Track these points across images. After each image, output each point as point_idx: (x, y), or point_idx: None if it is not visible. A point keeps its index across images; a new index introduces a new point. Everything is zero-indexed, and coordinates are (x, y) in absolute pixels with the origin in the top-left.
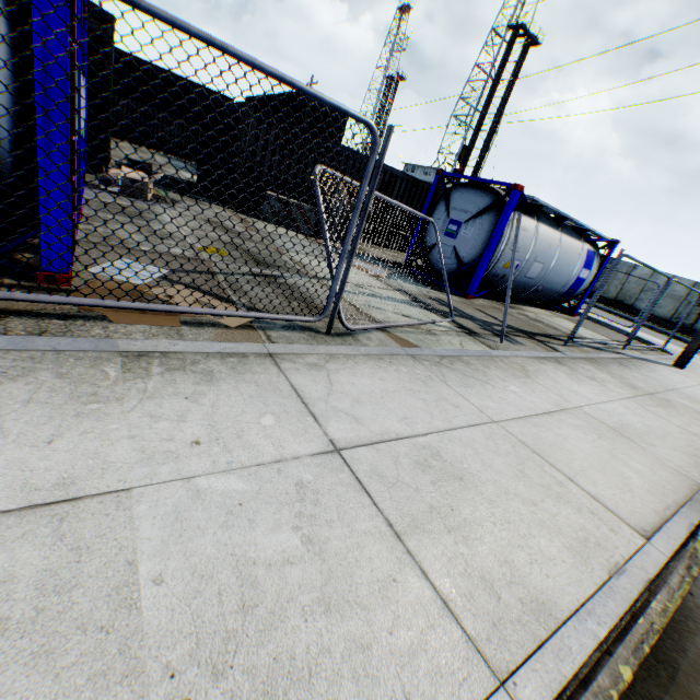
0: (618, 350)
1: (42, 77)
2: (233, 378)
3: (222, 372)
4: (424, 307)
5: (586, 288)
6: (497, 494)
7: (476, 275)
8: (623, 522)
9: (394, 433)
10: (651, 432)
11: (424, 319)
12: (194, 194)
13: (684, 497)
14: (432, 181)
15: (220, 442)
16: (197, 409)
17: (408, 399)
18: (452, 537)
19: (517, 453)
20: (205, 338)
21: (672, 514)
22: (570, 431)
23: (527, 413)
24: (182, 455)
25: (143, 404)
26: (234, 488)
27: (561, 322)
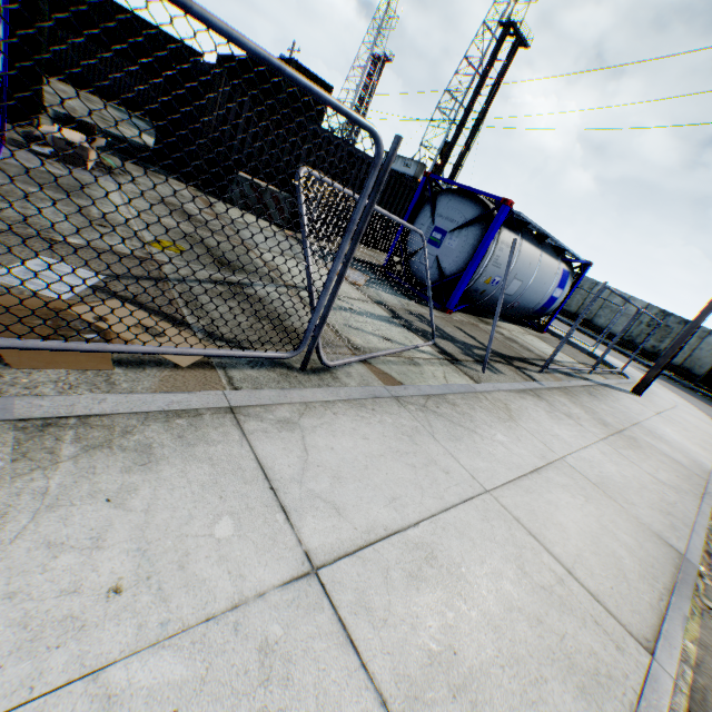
0: (585, 375)
1: None
2: (180, 456)
3: (165, 445)
4: (405, 326)
5: (558, 306)
6: (500, 613)
7: (457, 289)
8: (627, 630)
9: (382, 527)
10: (629, 485)
11: (406, 343)
12: (149, 163)
13: (671, 577)
14: (412, 173)
15: (153, 582)
16: (123, 520)
17: (395, 467)
18: (458, 706)
19: (514, 538)
20: (145, 387)
21: (666, 607)
22: (560, 495)
23: (517, 474)
24: (90, 621)
25: (39, 520)
26: (168, 677)
27: (533, 341)
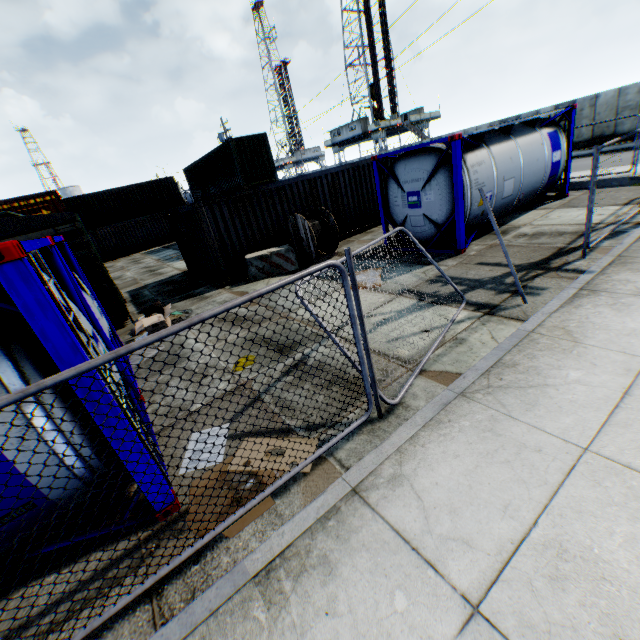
0: (637, 218)
1: (89, 403)
2: (345, 553)
3: (333, 549)
4: (434, 302)
5: (565, 165)
6: None
7: (458, 230)
8: None
9: (507, 541)
10: None
11: (443, 323)
12: (194, 289)
13: None
14: (360, 132)
15: None
16: (342, 624)
17: (492, 472)
18: None
19: (632, 490)
20: (297, 506)
21: None
22: None
23: (607, 410)
24: None
25: None
26: None
27: (560, 216)
